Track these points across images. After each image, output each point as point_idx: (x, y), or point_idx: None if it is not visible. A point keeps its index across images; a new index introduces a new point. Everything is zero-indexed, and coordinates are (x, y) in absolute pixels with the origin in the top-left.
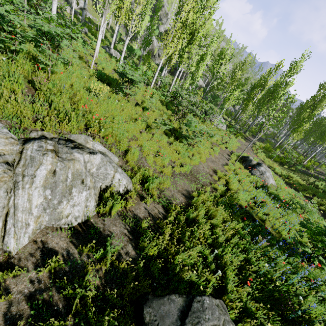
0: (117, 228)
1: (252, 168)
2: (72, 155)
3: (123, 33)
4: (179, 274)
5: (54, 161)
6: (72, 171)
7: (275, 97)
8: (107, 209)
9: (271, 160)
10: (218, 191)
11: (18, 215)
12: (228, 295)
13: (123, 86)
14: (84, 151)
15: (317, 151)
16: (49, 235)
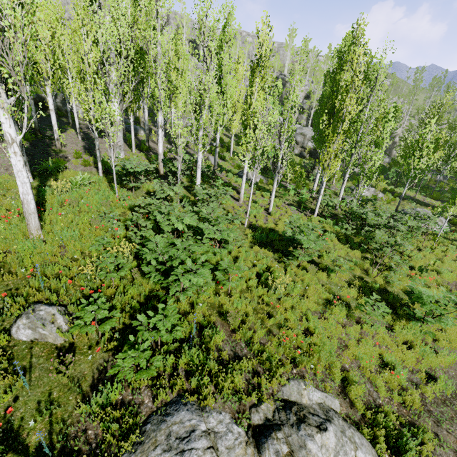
0: None
1: None
2: (307, 449)
3: None
4: None
5: None
6: None
7: None
8: None
9: None
10: None
11: None
12: None
13: (295, 253)
14: (310, 426)
15: None
16: None
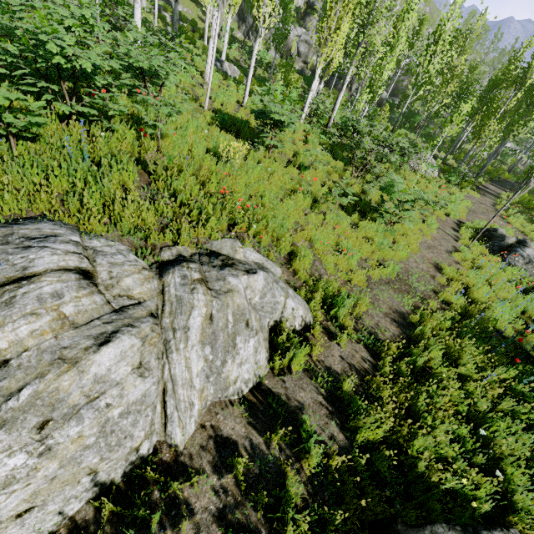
0: (307, 395)
1: (508, 252)
2: (226, 282)
3: (233, 26)
4: (423, 474)
5: (208, 299)
6: (231, 310)
7: None
8: (285, 362)
9: None
10: (455, 308)
11: (178, 392)
12: (521, 515)
13: (264, 135)
14: (238, 270)
15: None
16: (219, 416)
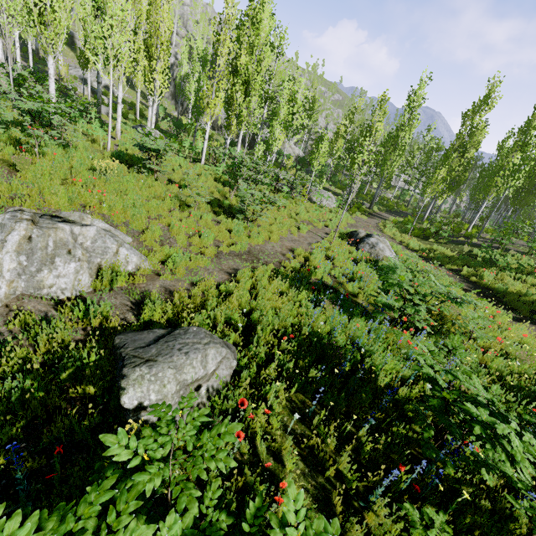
0: (118, 301)
1: (360, 243)
2: (55, 225)
3: (171, 108)
4: None
5: (29, 227)
6: (53, 239)
7: (398, 146)
8: (105, 283)
9: (407, 235)
10: (282, 265)
11: None
12: (250, 347)
13: (145, 162)
14: (74, 224)
15: (480, 209)
16: (25, 300)
